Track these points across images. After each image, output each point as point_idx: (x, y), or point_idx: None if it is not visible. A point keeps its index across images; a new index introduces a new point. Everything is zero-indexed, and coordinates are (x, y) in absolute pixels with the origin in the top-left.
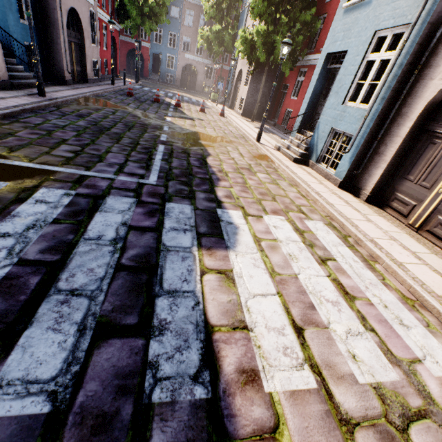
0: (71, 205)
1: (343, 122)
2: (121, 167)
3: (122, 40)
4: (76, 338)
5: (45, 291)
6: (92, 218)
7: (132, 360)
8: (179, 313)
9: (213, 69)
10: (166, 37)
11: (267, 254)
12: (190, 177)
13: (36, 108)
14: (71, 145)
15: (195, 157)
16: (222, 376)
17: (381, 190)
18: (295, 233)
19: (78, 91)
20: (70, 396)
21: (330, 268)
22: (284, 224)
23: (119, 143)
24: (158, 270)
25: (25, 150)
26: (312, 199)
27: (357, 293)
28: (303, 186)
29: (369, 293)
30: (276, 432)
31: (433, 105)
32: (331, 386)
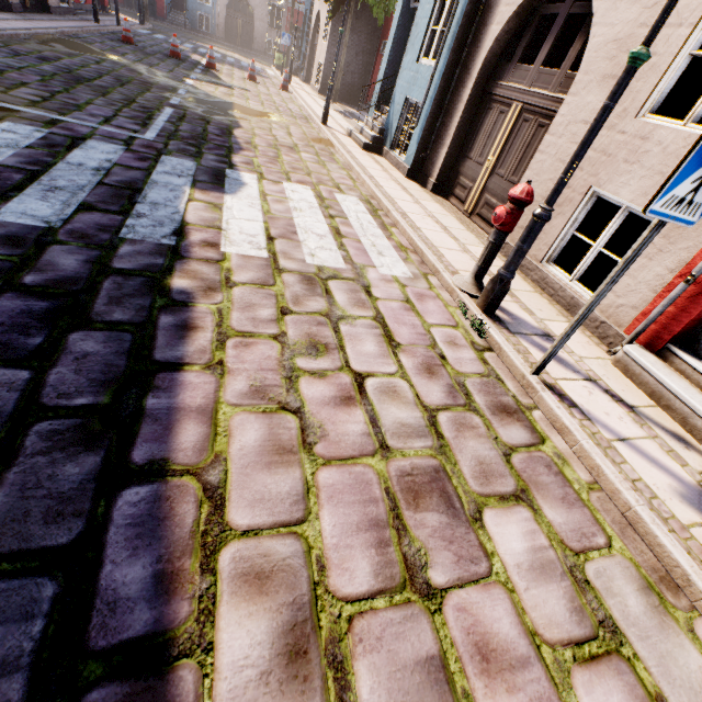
0: (45, 139)
1: (416, 88)
2: (107, 120)
3: None
4: (63, 207)
5: (29, 183)
6: (72, 152)
7: (111, 222)
8: (159, 213)
9: (282, 10)
10: None
11: (269, 203)
12: (202, 142)
13: None
14: (35, 89)
15: (217, 126)
16: (187, 240)
17: (448, 177)
18: (314, 198)
19: (35, 24)
20: (61, 225)
21: (335, 222)
22: (306, 192)
23: (105, 97)
24: (143, 192)
25: None
26: (361, 183)
27: (351, 236)
28: (356, 169)
29: (365, 238)
30: (221, 262)
31: (493, 59)
32: (280, 259)
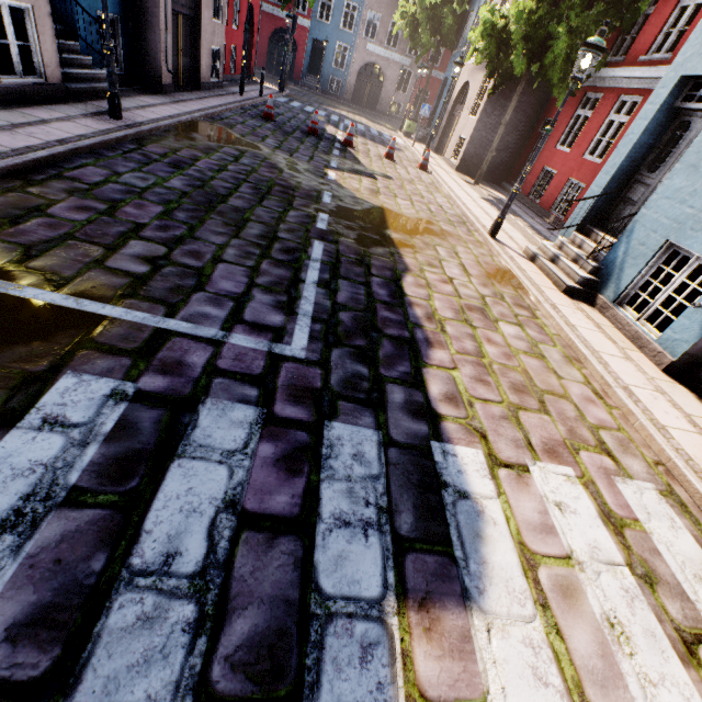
0: (119, 434)
1: (701, 236)
2: (238, 305)
3: (265, 11)
4: None
5: None
6: (160, 483)
7: None
8: None
9: (413, 74)
10: (338, 11)
11: (559, 622)
12: (372, 337)
13: (99, 144)
14: (148, 240)
15: (380, 275)
16: None
17: None
18: (605, 531)
19: (180, 108)
20: None
21: None
22: (578, 496)
23: (239, 235)
24: None
25: (55, 254)
26: (617, 406)
27: None
28: (596, 368)
29: None
30: None
31: None
32: None
